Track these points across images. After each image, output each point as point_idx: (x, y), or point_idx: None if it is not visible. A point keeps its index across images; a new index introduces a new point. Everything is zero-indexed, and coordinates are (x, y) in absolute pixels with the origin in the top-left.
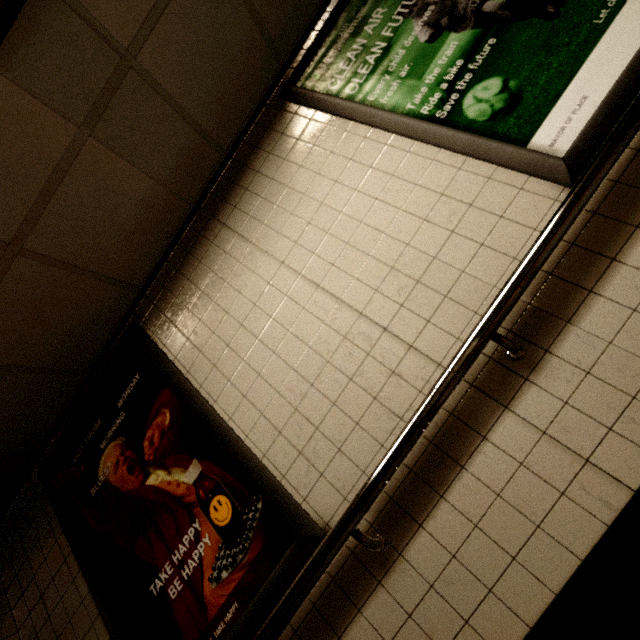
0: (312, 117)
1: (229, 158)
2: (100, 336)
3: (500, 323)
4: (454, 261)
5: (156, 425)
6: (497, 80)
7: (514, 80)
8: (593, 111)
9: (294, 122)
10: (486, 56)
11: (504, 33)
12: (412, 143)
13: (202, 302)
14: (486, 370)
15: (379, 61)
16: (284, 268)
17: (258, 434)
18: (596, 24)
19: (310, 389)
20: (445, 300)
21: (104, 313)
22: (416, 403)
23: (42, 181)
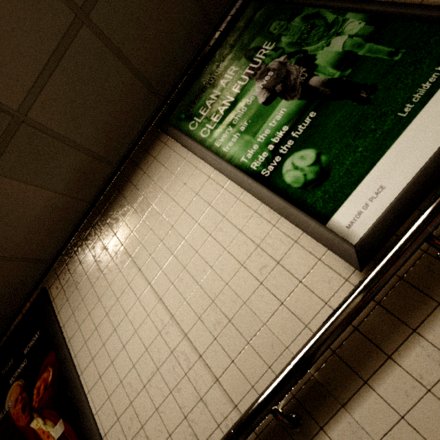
0: (176, 149)
1: (119, 169)
2: (20, 294)
3: (279, 402)
4: (259, 311)
5: (43, 379)
6: (312, 152)
7: (325, 155)
8: (388, 203)
9: (164, 150)
10: (306, 127)
11: (323, 109)
12: (242, 191)
13: (85, 285)
14: (270, 427)
15: (227, 113)
16: (140, 275)
17: (104, 414)
18: (400, 117)
19: (142, 389)
20: (248, 346)
21: (21, 280)
22: (214, 435)
23: None
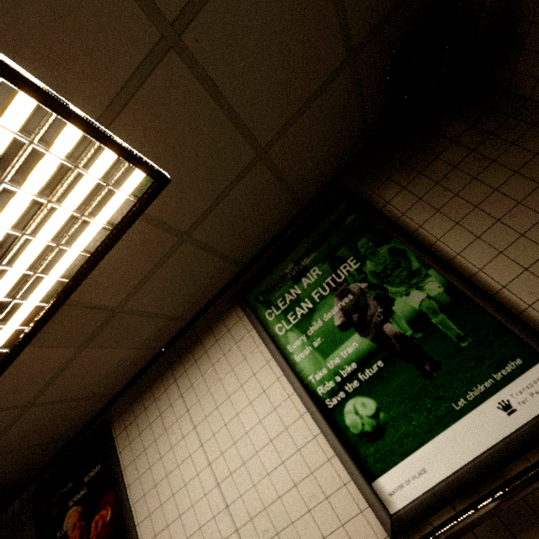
0: (250, 331)
1: (192, 324)
2: (84, 419)
3: None
4: (303, 537)
5: (102, 515)
6: (373, 403)
7: (384, 413)
8: (426, 488)
9: (238, 326)
10: (372, 375)
11: (390, 363)
12: (305, 410)
13: (149, 436)
14: None
15: (303, 319)
16: (202, 450)
17: None
18: (453, 408)
19: None
20: None
21: (88, 410)
22: None
23: (50, 375)
